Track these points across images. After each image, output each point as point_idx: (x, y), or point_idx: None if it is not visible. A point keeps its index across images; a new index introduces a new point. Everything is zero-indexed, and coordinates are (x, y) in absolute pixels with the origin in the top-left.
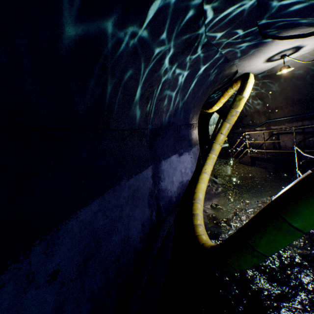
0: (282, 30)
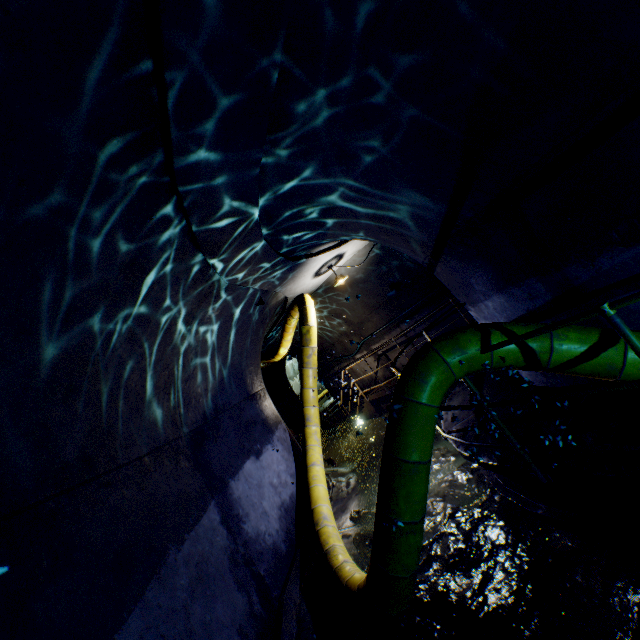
0: (310, 249)
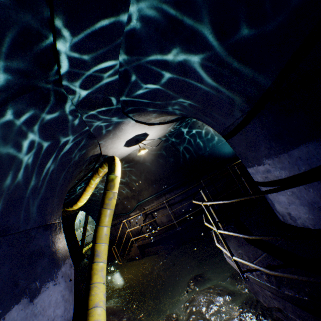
0: (136, 111)
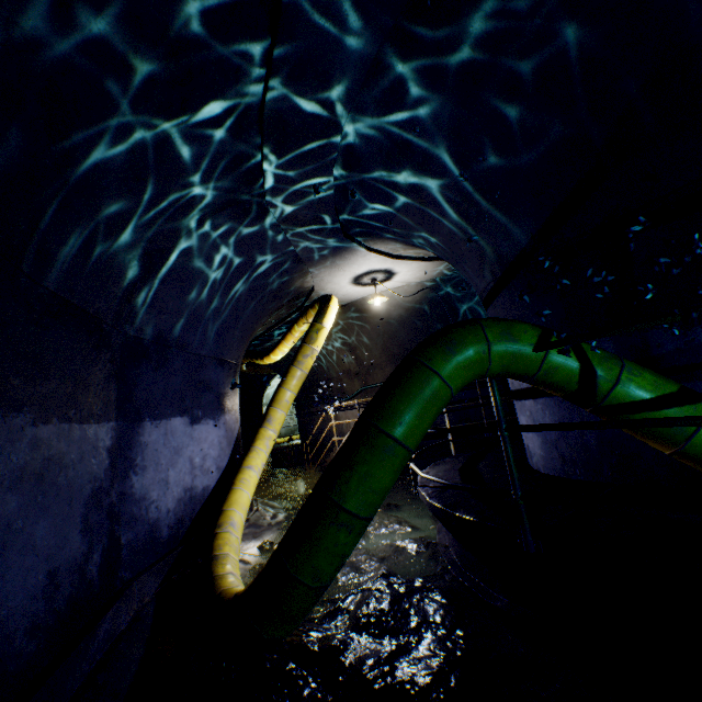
0: (368, 236)
